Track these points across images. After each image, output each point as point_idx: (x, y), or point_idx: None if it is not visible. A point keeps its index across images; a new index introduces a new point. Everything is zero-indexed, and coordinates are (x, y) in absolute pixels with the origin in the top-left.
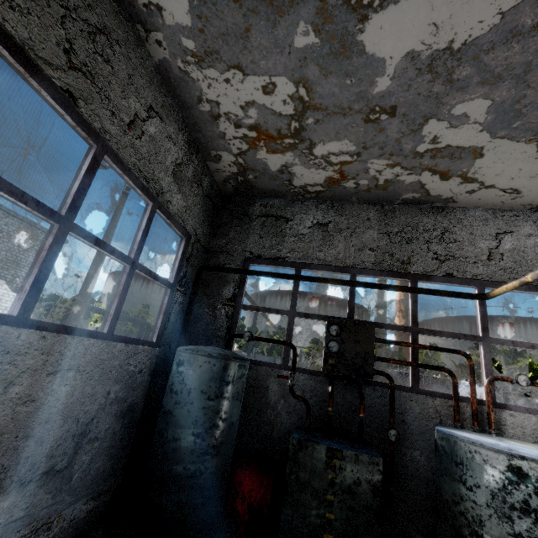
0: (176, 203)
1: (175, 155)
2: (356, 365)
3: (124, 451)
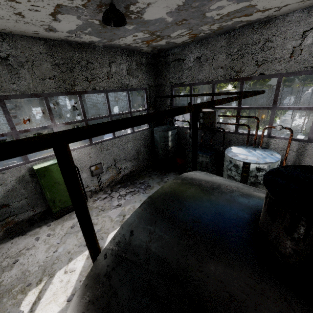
0: (135, 83)
1: (125, 67)
2: (209, 127)
3: (151, 153)
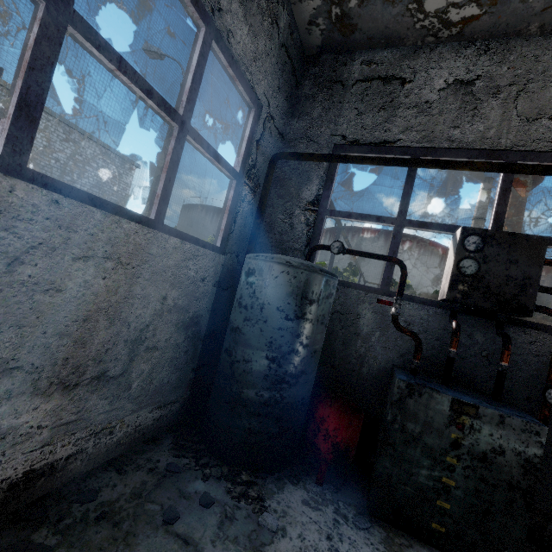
0: (241, 41)
1: None
2: (504, 295)
3: (190, 365)
